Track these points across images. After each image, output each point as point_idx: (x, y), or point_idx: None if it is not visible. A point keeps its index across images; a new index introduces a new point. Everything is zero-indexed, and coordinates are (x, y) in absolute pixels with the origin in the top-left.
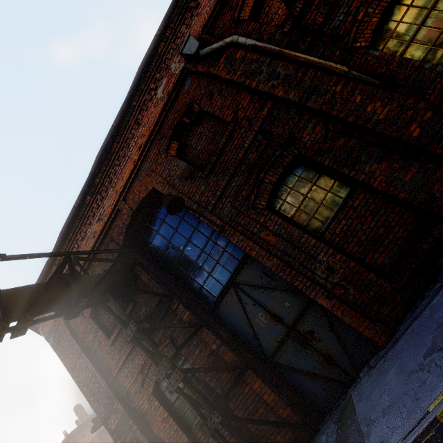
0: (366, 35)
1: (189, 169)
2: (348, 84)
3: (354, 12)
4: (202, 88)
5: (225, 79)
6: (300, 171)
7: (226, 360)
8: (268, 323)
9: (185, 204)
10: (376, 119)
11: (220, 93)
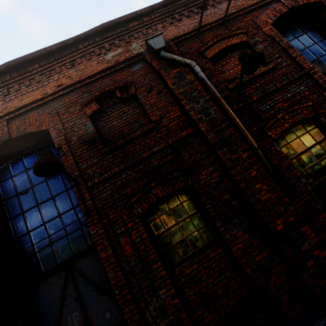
0: (277, 131)
1: (93, 135)
2: (252, 157)
3: (276, 110)
4: (147, 79)
5: (168, 86)
6: (185, 198)
7: None
8: None
9: (68, 165)
10: (258, 197)
11: (159, 93)
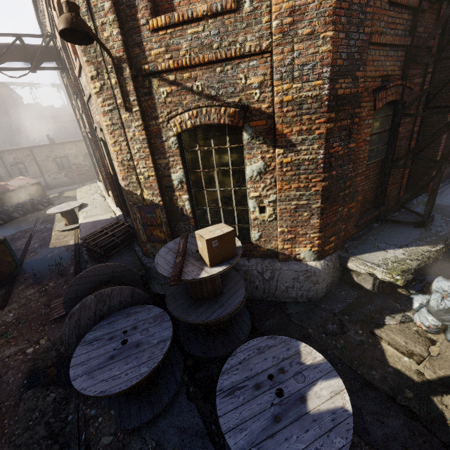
0: None
1: None
2: None
3: None
4: None
5: None
6: None
7: (412, 144)
8: None
9: None
10: None
11: None
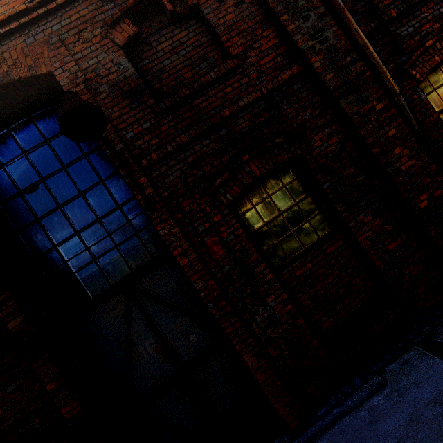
0: (424, 68)
1: (136, 82)
2: (390, 109)
3: (423, 35)
4: None
5: None
6: (289, 179)
7: (64, 412)
8: (156, 357)
9: (103, 134)
10: (397, 167)
11: (238, 4)
